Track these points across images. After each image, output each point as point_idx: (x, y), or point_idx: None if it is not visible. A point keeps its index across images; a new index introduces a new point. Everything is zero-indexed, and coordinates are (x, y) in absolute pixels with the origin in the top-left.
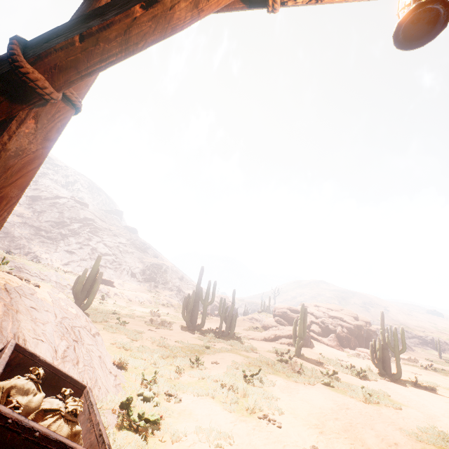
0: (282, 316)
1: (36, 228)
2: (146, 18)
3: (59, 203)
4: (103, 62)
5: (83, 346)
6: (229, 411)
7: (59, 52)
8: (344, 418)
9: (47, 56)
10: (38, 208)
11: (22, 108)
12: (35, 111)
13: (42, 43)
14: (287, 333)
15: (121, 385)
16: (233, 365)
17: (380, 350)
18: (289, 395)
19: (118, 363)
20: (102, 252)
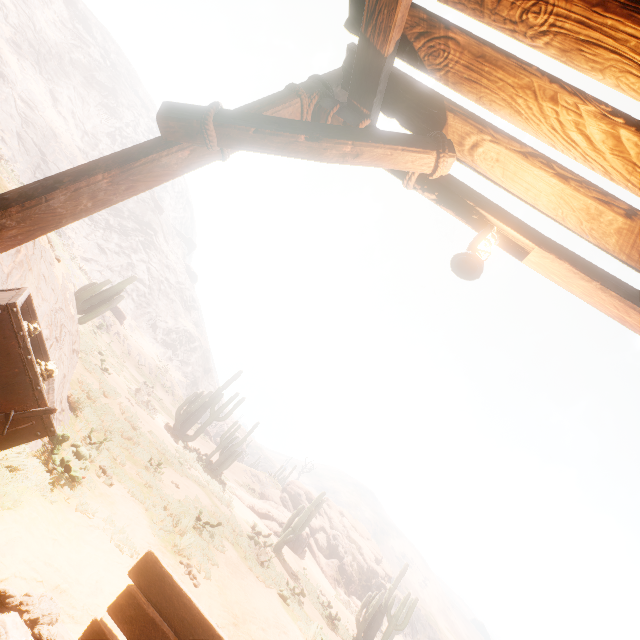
0: (293, 496)
1: None
2: (305, 145)
3: None
4: (260, 149)
5: (60, 351)
6: (154, 532)
7: (236, 130)
8: (272, 635)
9: (227, 127)
10: None
11: (188, 141)
12: (195, 147)
13: (230, 117)
14: (284, 520)
15: (61, 423)
16: (195, 502)
17: (375, 608)
18: (231, 572)
19: (73, 402)
20: (139, 275)
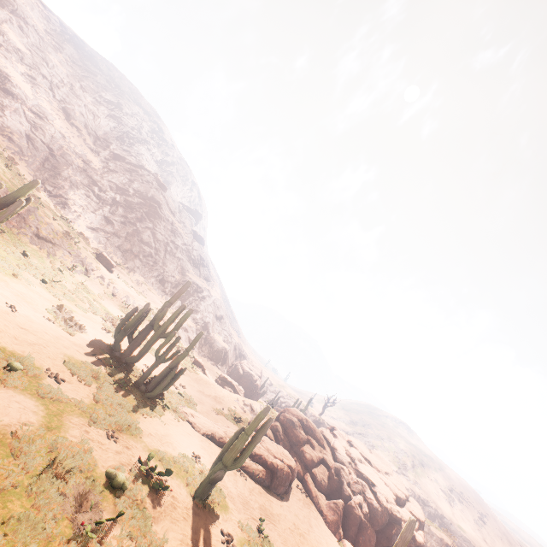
0: (285, 424)
1: (93, 181)
2: None
3: (138, 172)
4: None
5: None
6: None
7: None
8: None
9: None
10: (113, 166)
11: None
12: None
13: None
14: (258, 451)
15: None
16: None
17: None
18: None
19: None
20: (145, 239)
